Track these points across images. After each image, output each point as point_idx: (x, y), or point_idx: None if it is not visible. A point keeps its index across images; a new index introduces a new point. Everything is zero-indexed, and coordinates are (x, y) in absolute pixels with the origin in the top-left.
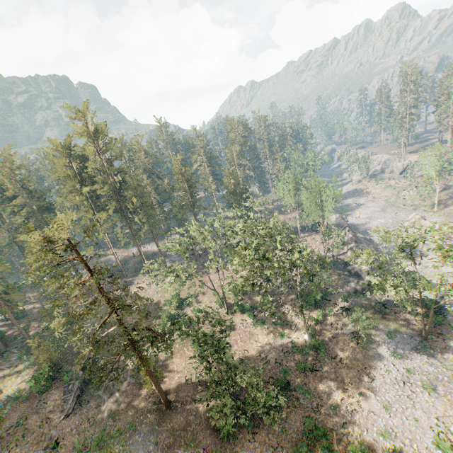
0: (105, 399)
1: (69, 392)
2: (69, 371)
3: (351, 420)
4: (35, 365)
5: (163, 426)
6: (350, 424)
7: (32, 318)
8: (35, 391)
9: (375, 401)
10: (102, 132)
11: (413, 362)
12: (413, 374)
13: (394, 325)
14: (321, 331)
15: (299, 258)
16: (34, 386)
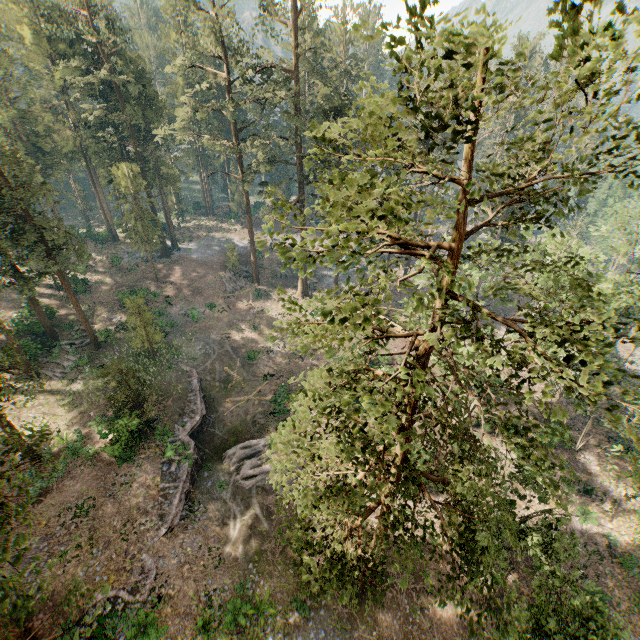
0: (237, 515)
1: (173, 479)
2: (171, 433)
3: None
4: (105, 393)
5: (363, 630)
6: None
7: (98, 300)
8: (111, 453)
9: None
10: None
11: None
12: None
13: None
14: None
15: None
16: (110, 447)
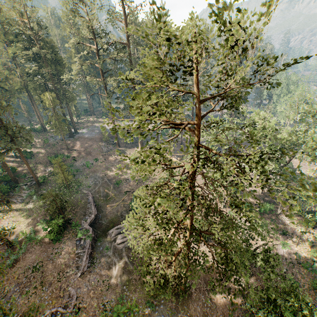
0: (116, 263)
1: (82, 248)
2: (79, 225)
3: None
4: (44, 208)
5: (182, 313)
6: None
7: (38, 161)
8: (49, 238)
9: None
10: None
11: None
12: None
13: None
14: None
15: None
16: (49, 234)
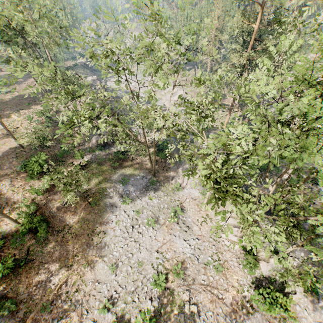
0: None
1: None
2: None
3: (70, 309)
4: None
5: None
6: (67, 316)
7: None
8: None
9: (102, 265)
10: None
11: (142, 201)
12: (142, 213)
13: (130, 170)
14: (49, 202)
15: None
16: None
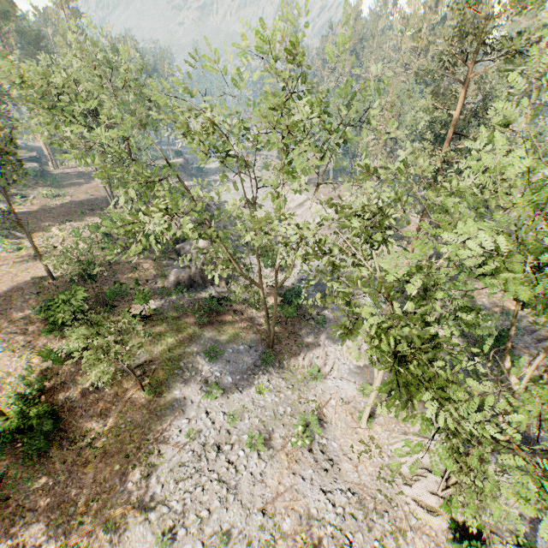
0: None
1: None
2: None
3: None
4: None
5: None
6: None
7: None
8: None
9: (143, 529)
10: None
11: (244, 395)
12: (240, 420)
13: (228, 333)
14: (70, 378)
15: None
16: None
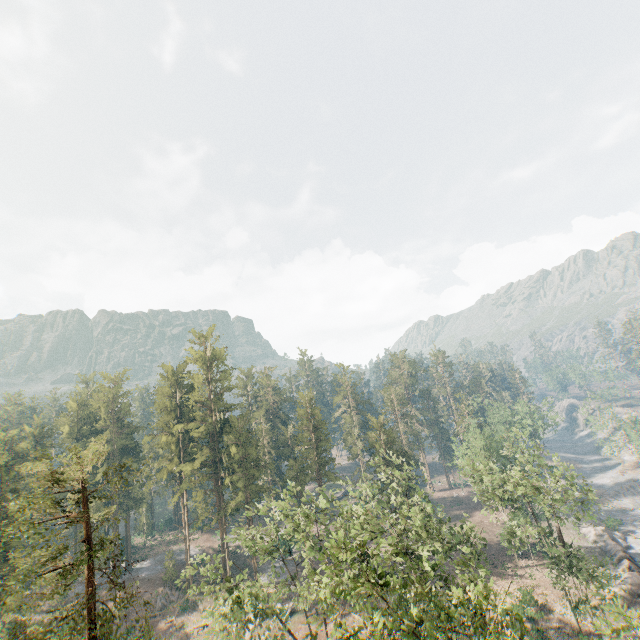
0: None
1: None
2: None
3: None
4: None
5: None
6: None
7: None
8: None
9: None
10: (220, 358)
11: None
12: None
13: None
14: None
15: (460, 602)
16: None
